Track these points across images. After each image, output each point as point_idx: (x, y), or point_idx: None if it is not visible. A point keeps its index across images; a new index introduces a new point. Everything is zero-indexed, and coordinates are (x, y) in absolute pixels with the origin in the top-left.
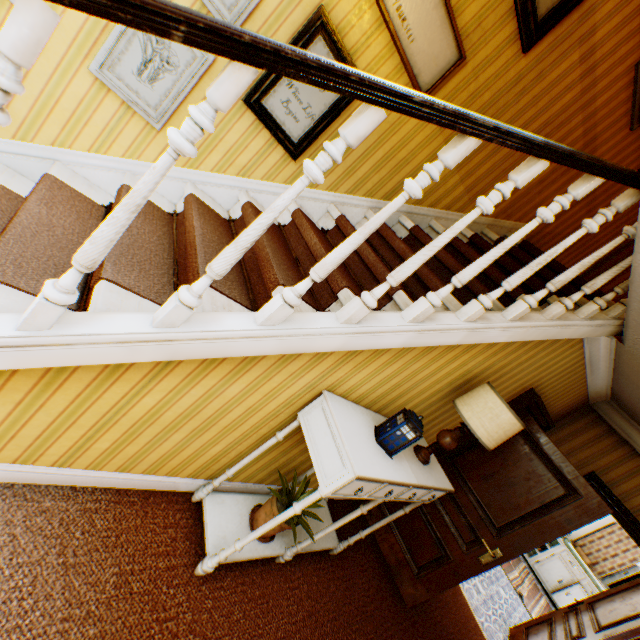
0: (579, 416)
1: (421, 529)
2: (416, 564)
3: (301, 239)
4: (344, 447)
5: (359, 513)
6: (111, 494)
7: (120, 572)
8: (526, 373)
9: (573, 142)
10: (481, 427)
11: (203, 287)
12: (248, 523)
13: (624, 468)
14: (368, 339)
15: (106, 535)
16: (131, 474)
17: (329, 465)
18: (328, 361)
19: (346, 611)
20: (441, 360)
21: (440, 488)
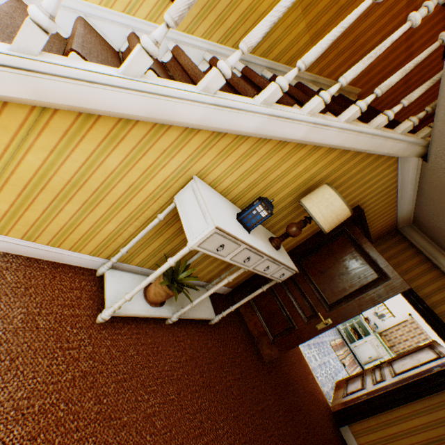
0: (389, 238)
1: (276, 311)
2: (272, 334)
3: (178, 67)
4: (207, 209)
5: (226, 282)
6: (22, 260)
7: (28, 313)
8: (354, 189)
9: (399, 13)
10: (319, 213)
11: (52, 4)
12: (142, 293)
13: (418, 270)
14: (226, 116)
15: (15, 286)
16: (38, 244)
17: (196, 226)
18: (194, 143)
19: (220, 360)
20: (290, 161)
21: (288, 266)
